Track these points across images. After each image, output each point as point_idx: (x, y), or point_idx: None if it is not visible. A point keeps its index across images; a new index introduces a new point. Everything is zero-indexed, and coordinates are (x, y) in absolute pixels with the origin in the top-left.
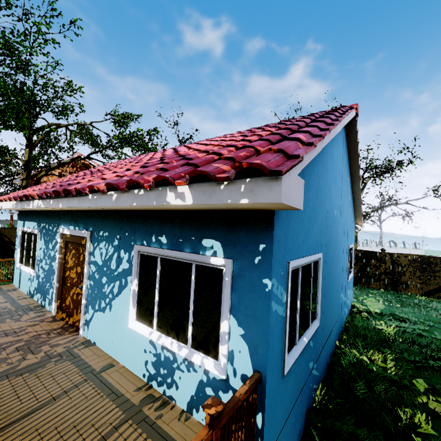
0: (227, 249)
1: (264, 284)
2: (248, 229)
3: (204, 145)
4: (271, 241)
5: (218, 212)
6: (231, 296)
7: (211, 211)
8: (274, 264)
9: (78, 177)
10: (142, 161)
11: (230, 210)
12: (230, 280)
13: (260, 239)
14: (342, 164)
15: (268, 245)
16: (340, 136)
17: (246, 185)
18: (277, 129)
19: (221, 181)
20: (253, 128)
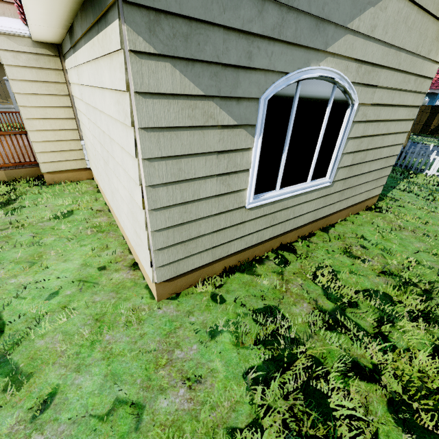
0: (429, 98)
1: (433, 102)
2: (433, 95)
3: None
4: (436, 97)
5: (429, 93)
6: (427, 104)
7: (428, 92)
8: (435, 99)
9: None
10: None
11: (431, 92)
12: (428, 102)
13: (435, 96)
14: None
15: (436, 97)
16: None
17: (437, 91)
18: None
19: (434, 90)
20: None
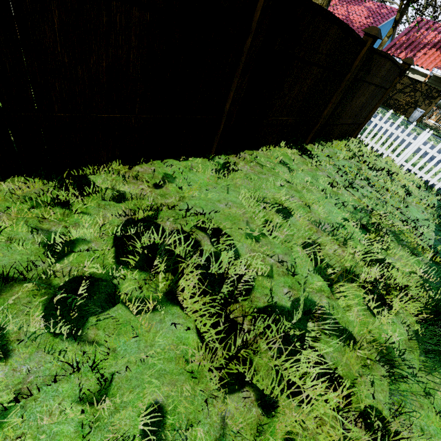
0: None
1: None
2: None
3: (356, 14)
4: None
5: None
6: None
7: None
8: None
9: None
10: (339, 13)
11: None
12: None
13: None
14: (386, 30)
15: None
16: (389, 21)
17: None
18: (370, 22)
19: None
20: (371, 9)
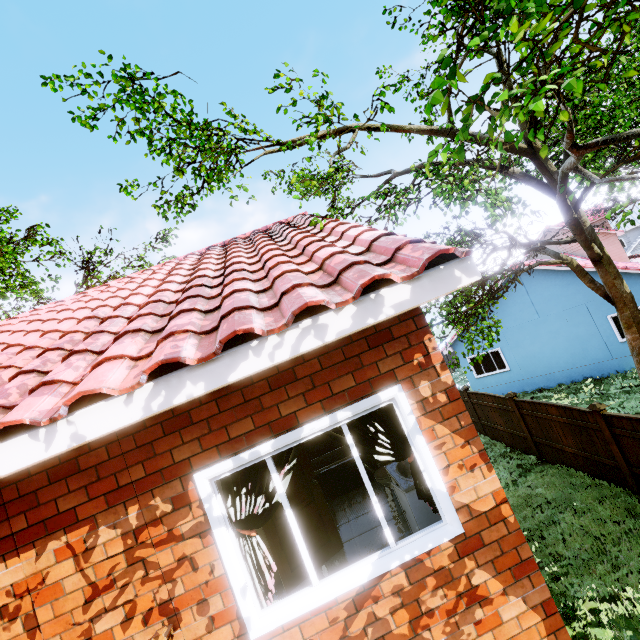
0: None
1: None
2: None
3: None
4: None
5: None
6: None
7: None
8: None
9: (633, 264)
10: None
11: None
12: None
13: None
14: None
15: None
16: None
17: None
18: None
19: None
20: None
